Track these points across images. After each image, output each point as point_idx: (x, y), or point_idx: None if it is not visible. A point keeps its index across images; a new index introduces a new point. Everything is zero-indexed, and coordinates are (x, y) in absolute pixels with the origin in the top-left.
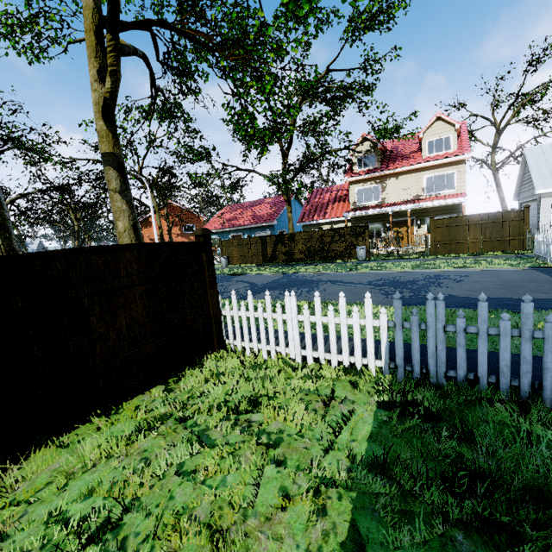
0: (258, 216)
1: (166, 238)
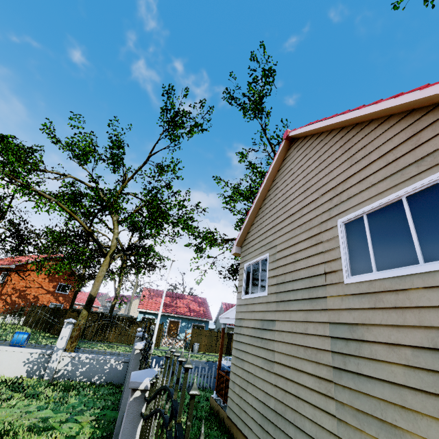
0: (195, 311)
1: (34, 292)
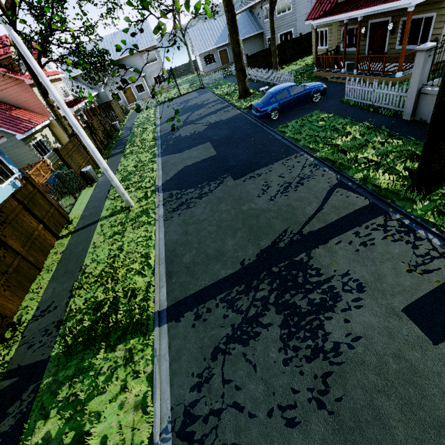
0: None
1: None
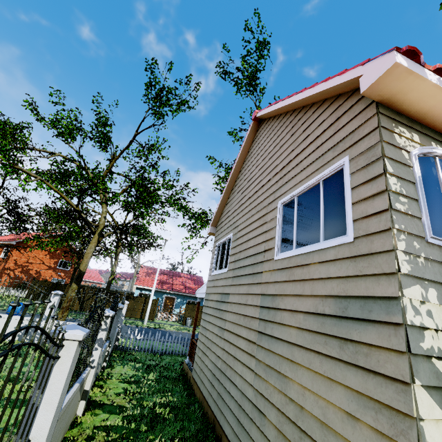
0: (191, 288)
1: (36, 267)
